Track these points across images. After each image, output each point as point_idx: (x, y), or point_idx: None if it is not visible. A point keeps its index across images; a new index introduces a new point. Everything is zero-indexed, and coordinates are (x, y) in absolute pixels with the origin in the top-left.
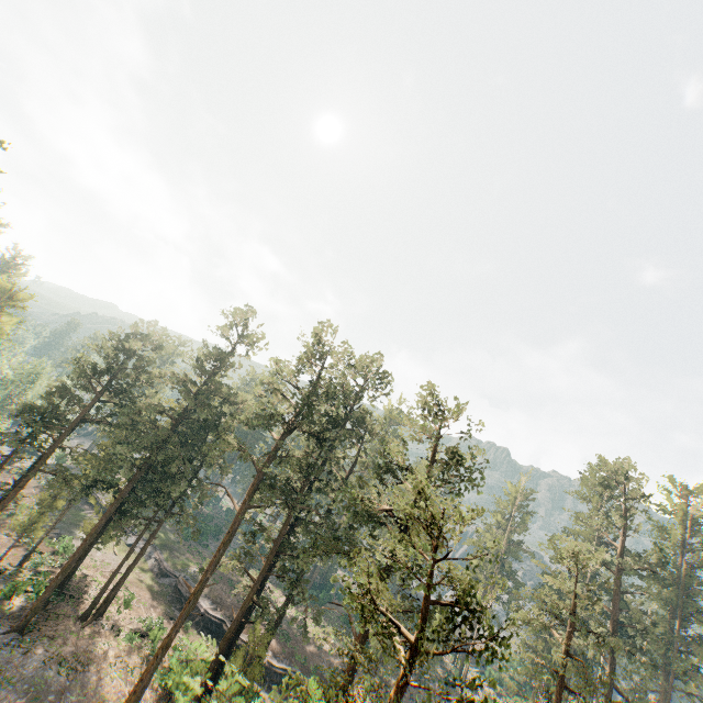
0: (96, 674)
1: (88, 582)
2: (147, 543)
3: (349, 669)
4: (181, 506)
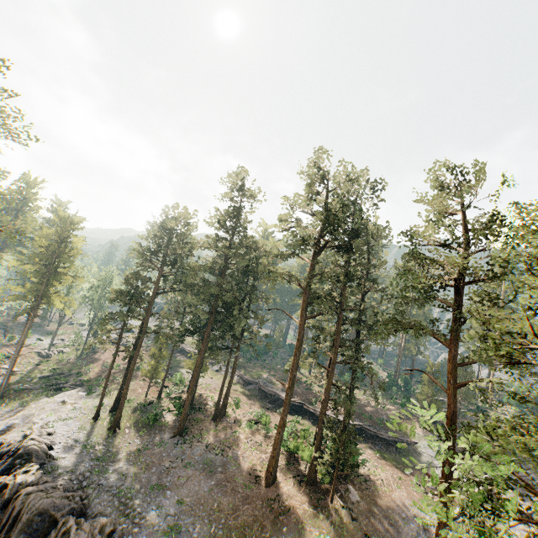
0: (239, 451)
1: (204, 398)
2: (235, 364)
3: (451, 414)
4: (249, 333)
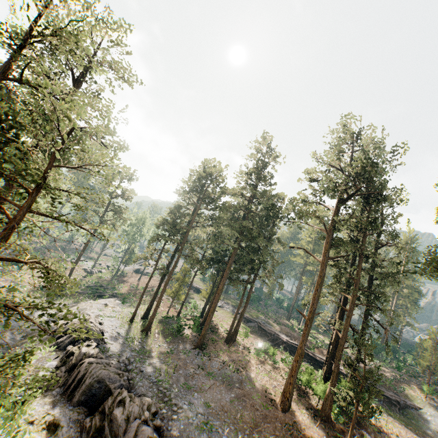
0: (252, 374)
1: (215, 324)
2: (248, 295)
3: None
4: (264, 270)
